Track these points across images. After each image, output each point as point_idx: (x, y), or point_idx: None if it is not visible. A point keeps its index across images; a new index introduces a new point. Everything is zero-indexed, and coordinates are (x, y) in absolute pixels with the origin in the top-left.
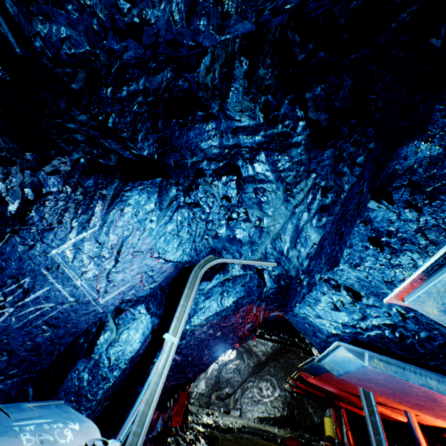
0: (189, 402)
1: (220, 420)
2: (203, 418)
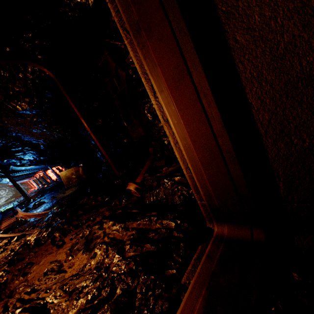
0: None
1: None
2: None
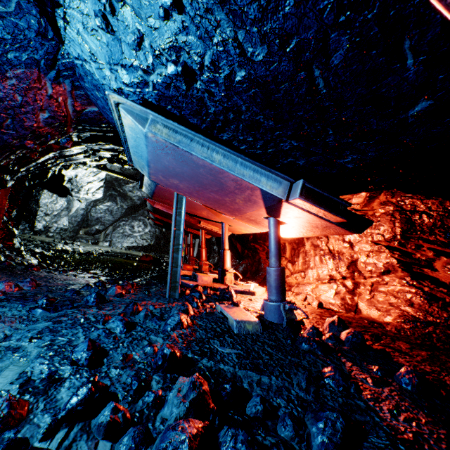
0: (13, 226)
1: (81, 248)
2: (58, 246)
